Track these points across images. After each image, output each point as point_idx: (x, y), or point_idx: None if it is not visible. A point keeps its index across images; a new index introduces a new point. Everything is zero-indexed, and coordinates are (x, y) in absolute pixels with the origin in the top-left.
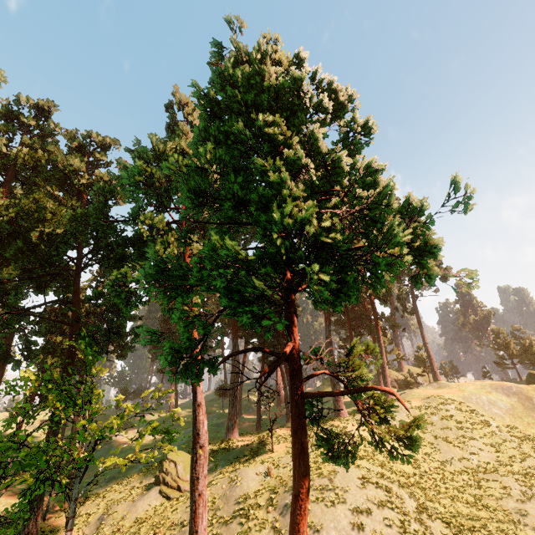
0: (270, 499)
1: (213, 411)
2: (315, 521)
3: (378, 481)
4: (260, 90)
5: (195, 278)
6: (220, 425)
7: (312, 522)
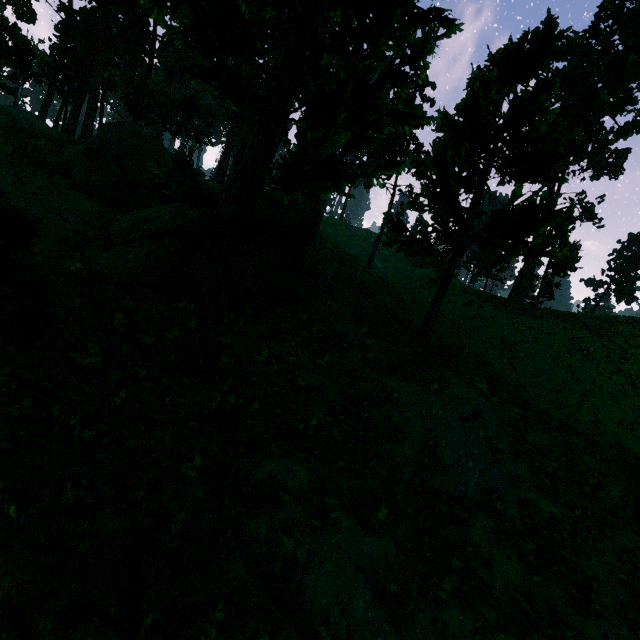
0: None
1: None
2: None
3: None
4: None
5: None
6: None
7: None
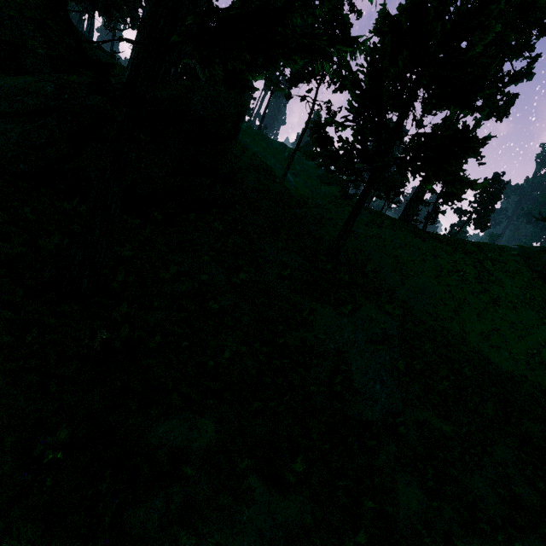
0: None
1: None
2: None
3: None
4: None
5: None
6: None
7: None
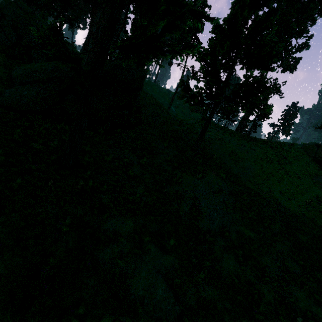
0: None
1: None
2: None
3: None
4: None
5: None
6: None
7: None
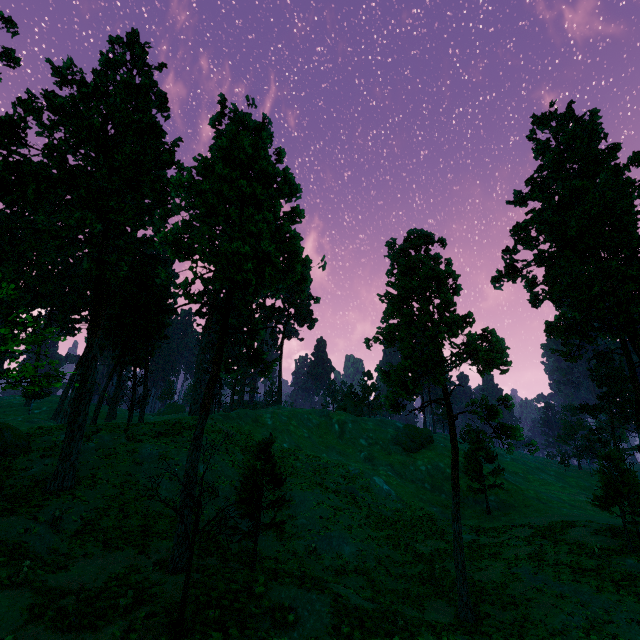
0: (130, 450)
1: (6, 417)
2: (173, 457)
3: (222, 444)
4: (255, 159)
5: (198, 252)
6: (34, 423)
7: (170, 457)
